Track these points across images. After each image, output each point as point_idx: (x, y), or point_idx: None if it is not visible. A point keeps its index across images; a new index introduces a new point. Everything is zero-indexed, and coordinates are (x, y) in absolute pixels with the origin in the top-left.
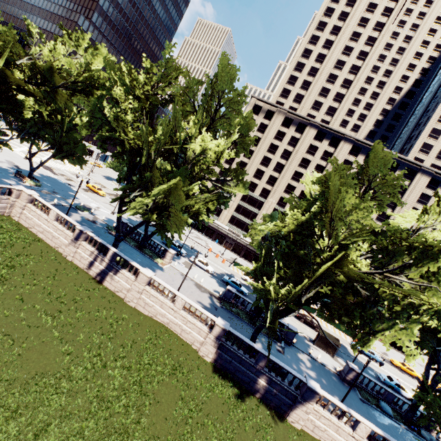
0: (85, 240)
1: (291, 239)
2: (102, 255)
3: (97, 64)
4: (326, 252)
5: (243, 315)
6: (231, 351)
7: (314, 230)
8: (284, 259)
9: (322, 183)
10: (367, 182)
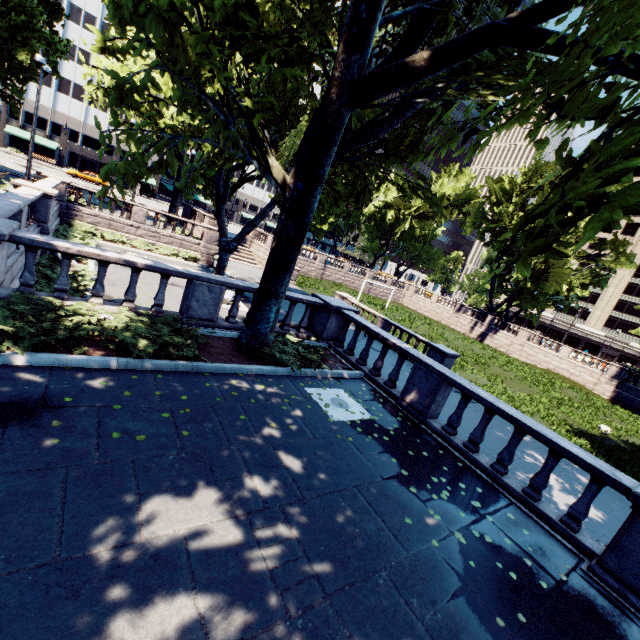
0: (462, 313)
1: None
2: (480, 322)
3: (461, 183)
4: None
5: None
6: (632, 390)
7: None
8: None
9: None
10: None
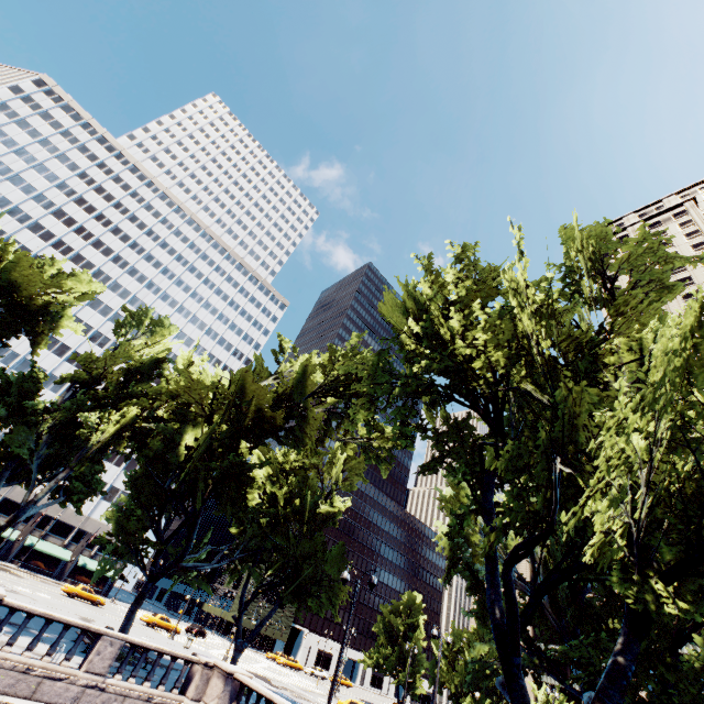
0: None
1: None
2: None
3: None
4: None
5: None
6: None
7: None
8: None
9: None
10: None
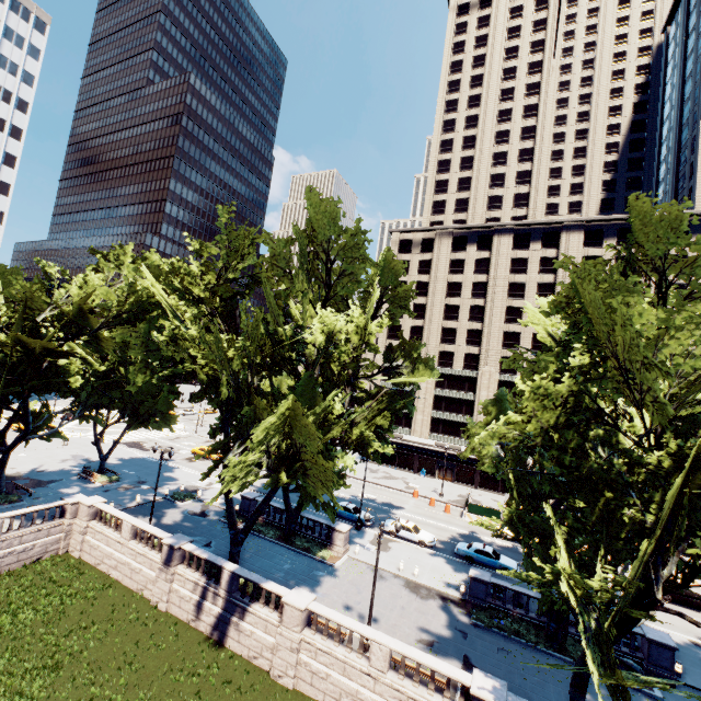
0: (182, 562)
1: (556, 443)
2: (213, 585)
3: None
4: (654, 451)
5: (529, 634)
6: None
7: (597, 407)
8: (561, 489)
9: (563, 310)
10: (655, 274)
